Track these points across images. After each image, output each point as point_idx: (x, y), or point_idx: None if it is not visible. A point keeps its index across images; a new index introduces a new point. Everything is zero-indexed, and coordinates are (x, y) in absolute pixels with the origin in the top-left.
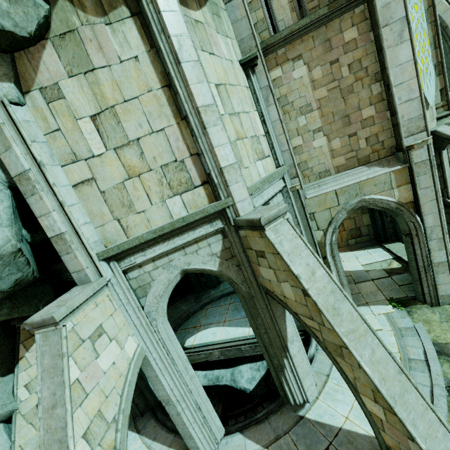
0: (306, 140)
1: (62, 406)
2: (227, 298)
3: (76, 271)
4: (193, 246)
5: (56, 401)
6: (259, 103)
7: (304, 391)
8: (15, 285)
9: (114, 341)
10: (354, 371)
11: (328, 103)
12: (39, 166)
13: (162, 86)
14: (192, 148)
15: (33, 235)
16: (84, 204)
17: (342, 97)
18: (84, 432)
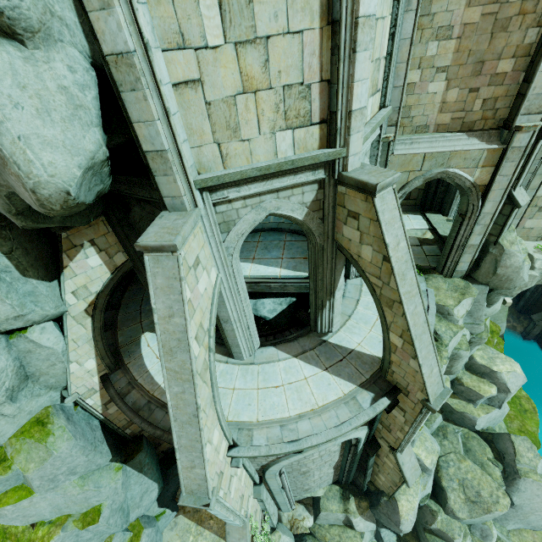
0: (424, 79)
1: (181, 317)
2: (255, 235)
3: (171, 196)
4: (287, 191)
5: (173, 313)
6: (398, 3)
7: (332, 325)
8: (96, 198)
9: (205, 270)
10: (395, 318)
11: (473, 34)
12: (144, 49)
13: None
14: (325, 71)
15: (109, 138)
16: (183, 115)
17: (491, 32)
18: (195, 336)
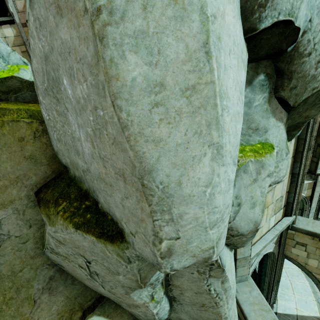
0: None
1: None
2: None
3: (241, 275)
4: None
5: None
6: None
7: (276, 299)
8: None
9: None
10: None
11: None
12: None
13: (292, 157)
14: (287, 189)
15: None
16: None
17: None
18: None
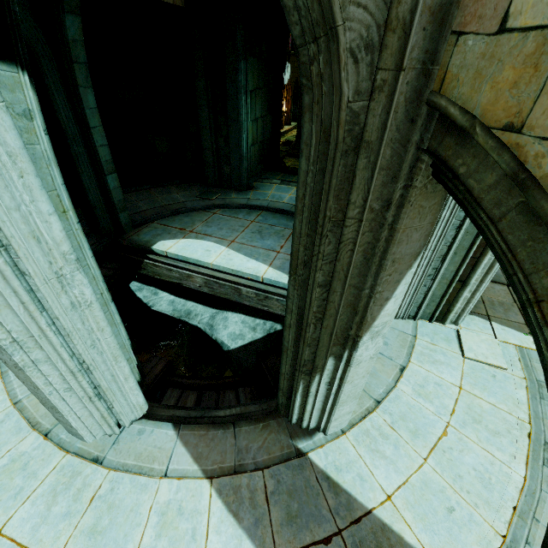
0: None
1: None
2: (252, 212)
3: None
4: None
5: None
6: None
7: (330, 419)
8: None
9: None
10: None
11: None
12: None
13: None
14: None
15: None
16: None
17: None
18: None
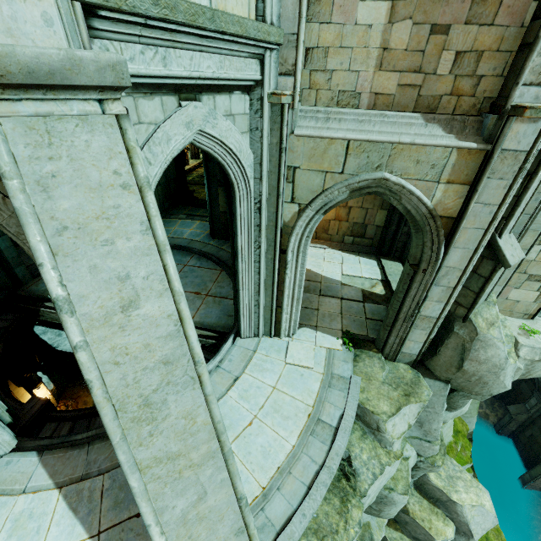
0: None
1: None
2: None
3: None
4: None
5: None
6: None
7: None
8: None
9: None
10: None
11: None
12: None
13: None
14: None
15: None
16: None
17: None
18: None
